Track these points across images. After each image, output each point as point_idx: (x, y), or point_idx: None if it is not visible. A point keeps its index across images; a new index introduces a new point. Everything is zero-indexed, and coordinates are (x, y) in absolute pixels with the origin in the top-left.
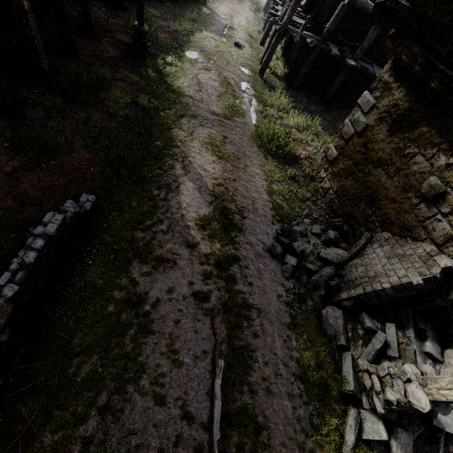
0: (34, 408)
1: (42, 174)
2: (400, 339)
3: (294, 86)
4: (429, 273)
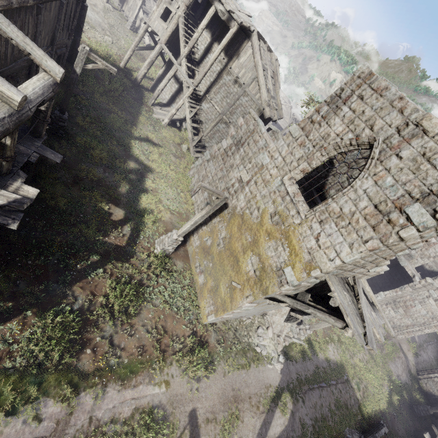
0: None
1: None
2: None
3: None
4: None
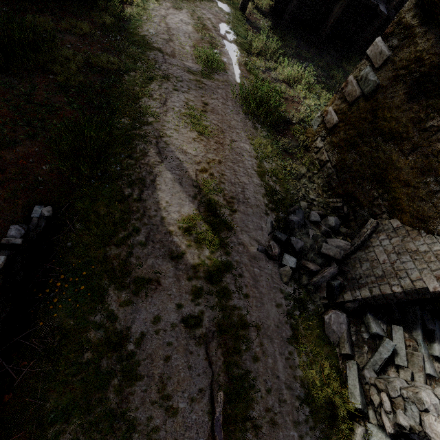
0: None
1: None
2: (407, 342)
3: (281, 25)
4: None
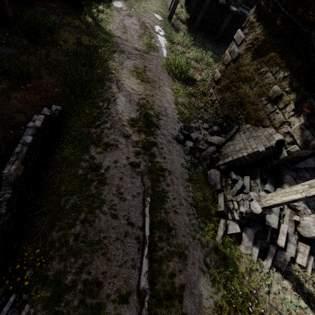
0: (44, 221)
1: (23, 93)
2: (252, 184)
3: (193, 28)
4: (269, 144)
